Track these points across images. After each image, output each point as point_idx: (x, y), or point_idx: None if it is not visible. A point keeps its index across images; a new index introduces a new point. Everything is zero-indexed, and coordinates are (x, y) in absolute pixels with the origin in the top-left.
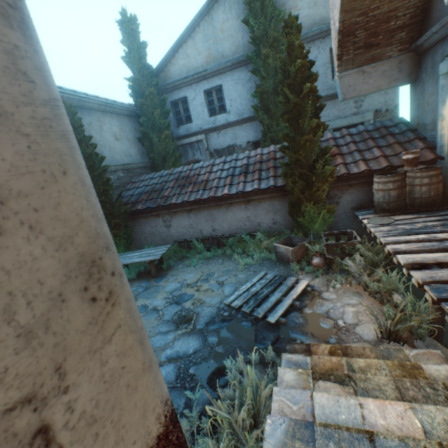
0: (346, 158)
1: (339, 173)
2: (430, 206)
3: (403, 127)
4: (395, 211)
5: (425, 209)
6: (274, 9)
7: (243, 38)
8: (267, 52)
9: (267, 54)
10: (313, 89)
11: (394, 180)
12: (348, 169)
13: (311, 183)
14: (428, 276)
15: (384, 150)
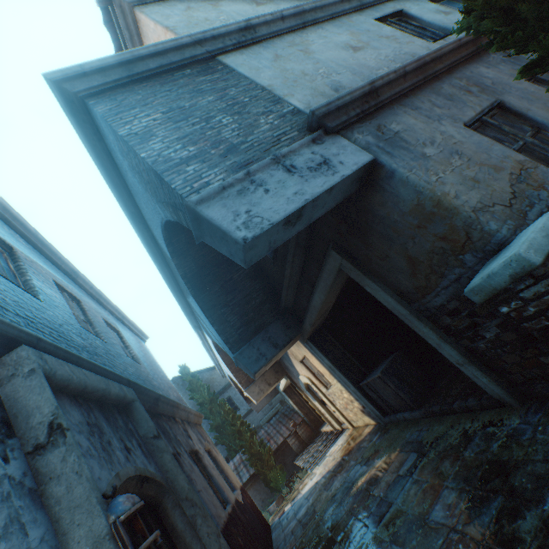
0: (274, 438)
1: (274, 447)
2: (312, 438)
3: (288, 409)
4: (303, 448)
5: (312, 440)
6: (204, 385)
7: (190, 403)
8: (210, 407)
9: (210, 407)
10: (242, 421)
11: (293, 436)
12: (277, 443)
13: (264, 460)
14: (303, 463)
15: (286, 425)
